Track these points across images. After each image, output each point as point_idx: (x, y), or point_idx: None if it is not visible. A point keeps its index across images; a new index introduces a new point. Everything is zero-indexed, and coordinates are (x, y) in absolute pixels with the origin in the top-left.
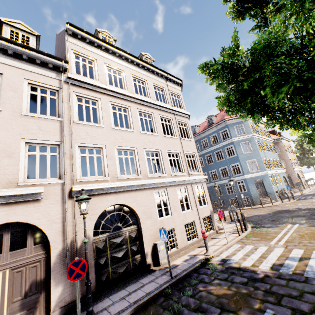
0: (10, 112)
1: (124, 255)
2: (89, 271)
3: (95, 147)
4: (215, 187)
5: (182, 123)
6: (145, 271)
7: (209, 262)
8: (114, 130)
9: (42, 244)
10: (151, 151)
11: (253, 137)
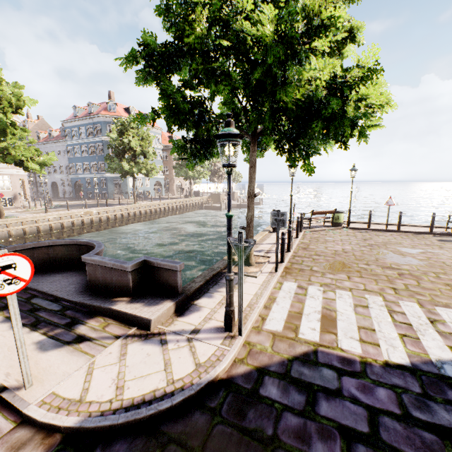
0: None
1: None
2: None
3: None
4: (46, 180)
5: None
6: None
7: None
8: None
9: None
10: None
11: None
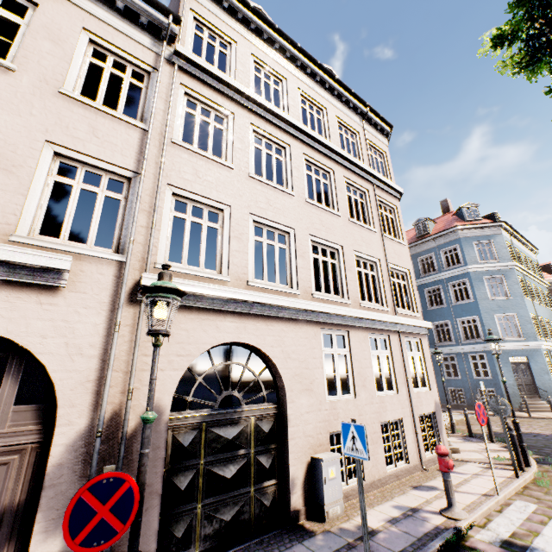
0: (34, 80)
1: (238, 474)
2: (146, 504)
3: (208, 205)
4: (436, 356)
5: (386, 206)
6: (286, 529)
7: (466, 541)
8: (254, 181)
9: (37, 405)
10: (323, 245)
11: (512, 268)
